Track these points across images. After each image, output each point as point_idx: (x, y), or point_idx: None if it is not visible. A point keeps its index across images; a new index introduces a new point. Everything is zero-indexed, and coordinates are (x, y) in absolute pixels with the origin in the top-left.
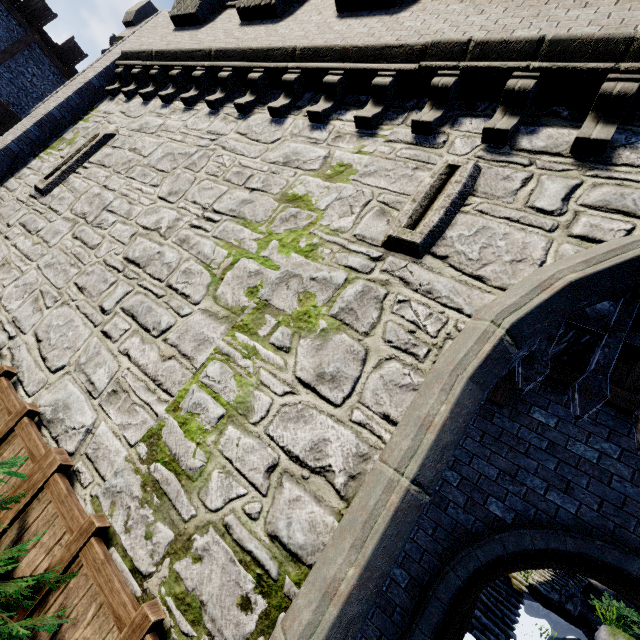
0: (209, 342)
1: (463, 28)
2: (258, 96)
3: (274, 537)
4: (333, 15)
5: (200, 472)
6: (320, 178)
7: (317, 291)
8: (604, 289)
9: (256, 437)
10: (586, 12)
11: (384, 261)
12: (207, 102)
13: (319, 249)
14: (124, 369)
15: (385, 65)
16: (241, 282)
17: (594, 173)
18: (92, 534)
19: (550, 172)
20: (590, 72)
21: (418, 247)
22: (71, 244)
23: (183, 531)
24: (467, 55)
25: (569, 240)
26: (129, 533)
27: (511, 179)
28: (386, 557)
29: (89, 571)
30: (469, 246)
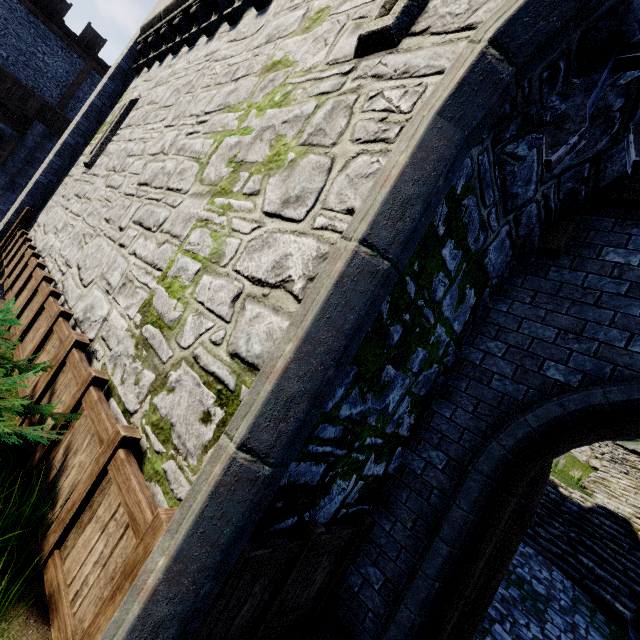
0: (194, 218)
1: None
2: None
3: (234, 355)
4: None
5: (178, 321)
6: (298, 35)
7: (288, 130)
8: None
9: (225, 276)
10: None
11: (356, 70)
12: (203, 30)
13: (292, 94)
14: (131, 265)
15: None
16: (223, 158)
17: None
18: (90, 383)
19: None
20: None
21: (391, 31)
22: (104, 192)
23: (162, 371)
24: None
25: None
26: (124, 384)
27: None
28: (332, 331)
29: (86, 411)
30: (456, 3)
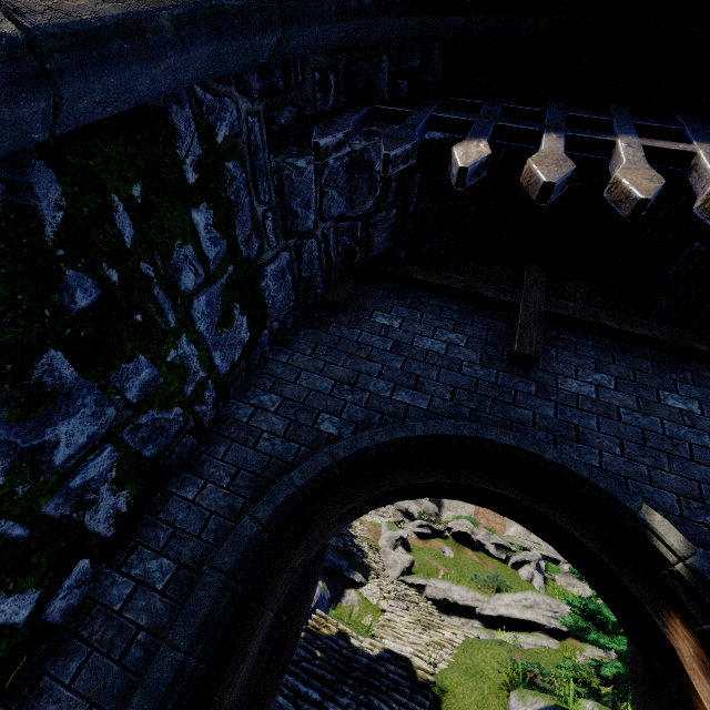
0: None
1: None
2: None
3: None
4: None
5: None
6: None
7: None
8: None
9: None
10: None
11: None
12: None
13: None
14: None
15: None
16: None
17: None
18: None
19: None
20: None
21: None
22: None
23: None
24: None
25: None
26: None
27: None
28: None
29: None
30: None
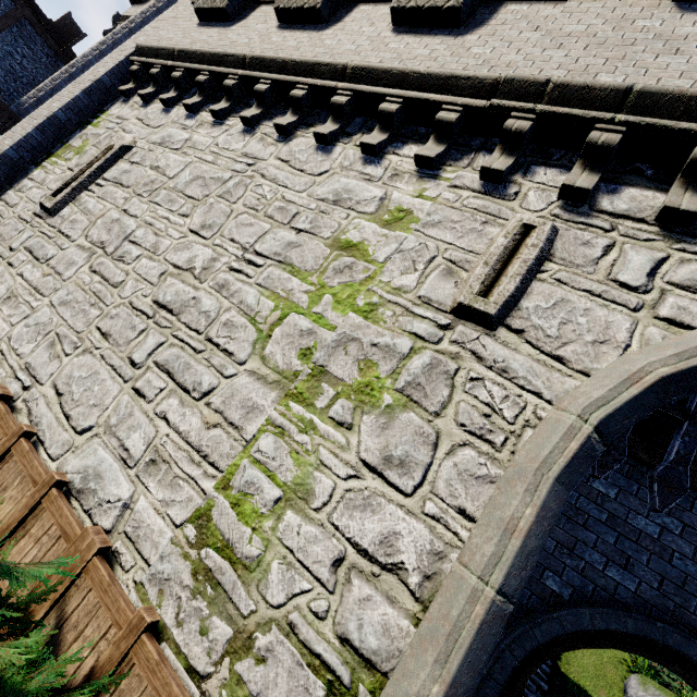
0: (259, 410)
1: (539, 64)
2: (301, 116)
3: (344, 640)
4: (388, 28)
5: (258, 562)
6: (377, 224)
7: (379, 360)
8: (695, 385)
9: (319, 525)
10: (677, 60)
11: (453, 330)
12: (241, 118)
13: (380, 310)
14: (162, 435)
15: (451, 98)
16: (292, 341)
17: (681, 246)
18: (143, 630)
19: (634, 241)
20: (681, 133)
21: (492, 319)
22: (89, 279)
23: (243, 628)
24: (544, 97)
25: (655, 322)
26: (181, 627)
27: (591, 245)
28: (470, 672)
29: (142, 672)
30: (547, 320)
